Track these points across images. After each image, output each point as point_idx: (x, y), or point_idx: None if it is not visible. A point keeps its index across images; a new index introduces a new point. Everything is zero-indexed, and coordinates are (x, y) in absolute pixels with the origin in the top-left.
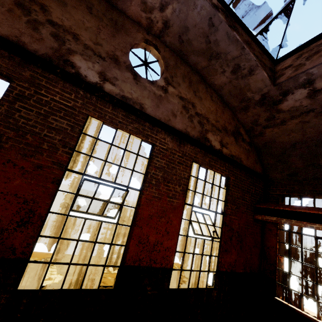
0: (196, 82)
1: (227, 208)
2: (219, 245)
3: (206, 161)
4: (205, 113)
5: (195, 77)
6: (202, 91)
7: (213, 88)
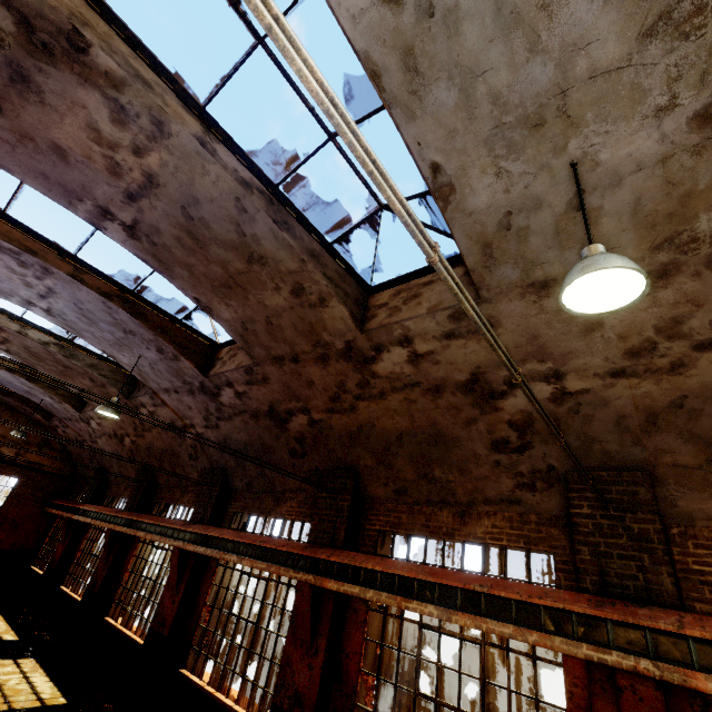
0: (2, 410)
1: (6, 501)
2: None
3: None
4: (4, 433)
5: (1, 407)
6: (7, 416)
7: (22, 412)
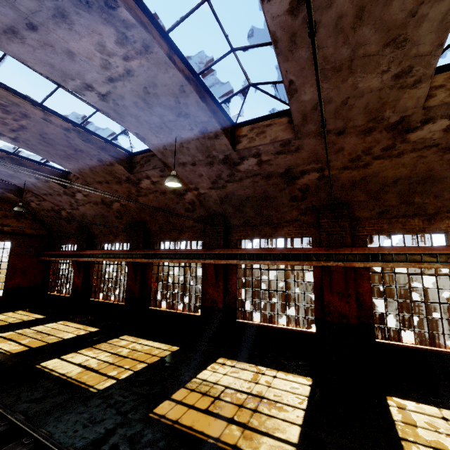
0: None
1: (10, 258)
2: (5, 277)
3: None
4: None
5: None
6: None
7: None
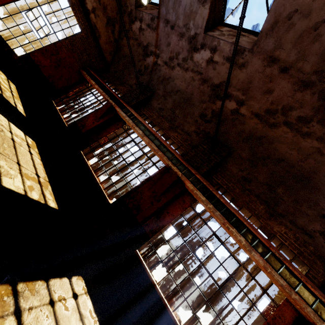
0: None
1: (64, 40)
2: (41, 47)
3: (71, 0)
4: None
5: None
6: None
7: None
